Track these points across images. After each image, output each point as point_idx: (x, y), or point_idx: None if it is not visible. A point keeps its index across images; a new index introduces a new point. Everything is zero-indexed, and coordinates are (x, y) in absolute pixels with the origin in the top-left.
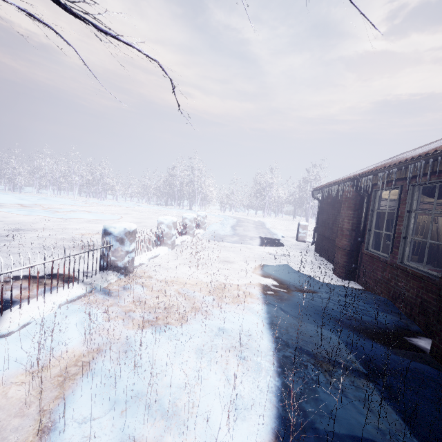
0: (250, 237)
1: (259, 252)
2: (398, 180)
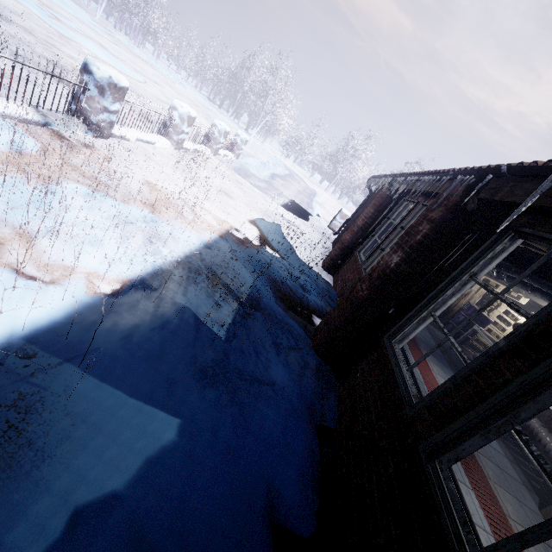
0: (280, 193)
1: (273, 209)
2: (422, 196)
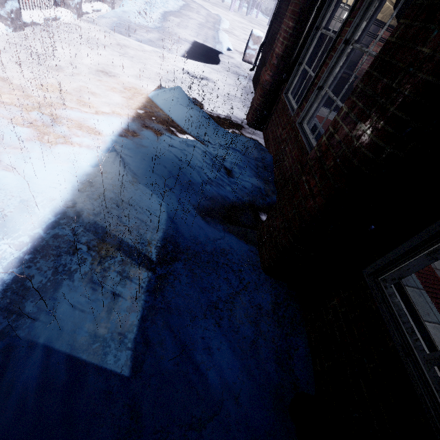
0: (178, 38)
1: (173, 67)
2: None
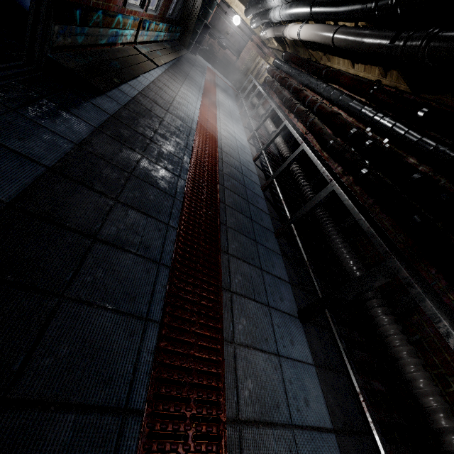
0: None
1: None
2: None
